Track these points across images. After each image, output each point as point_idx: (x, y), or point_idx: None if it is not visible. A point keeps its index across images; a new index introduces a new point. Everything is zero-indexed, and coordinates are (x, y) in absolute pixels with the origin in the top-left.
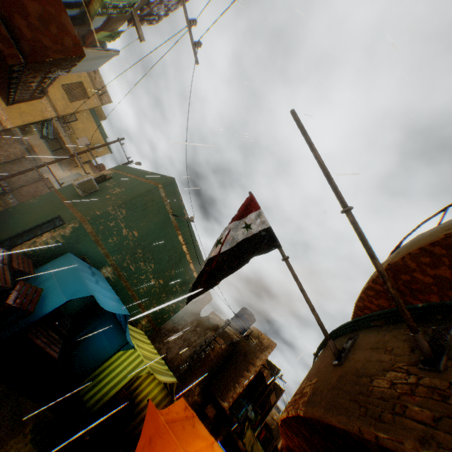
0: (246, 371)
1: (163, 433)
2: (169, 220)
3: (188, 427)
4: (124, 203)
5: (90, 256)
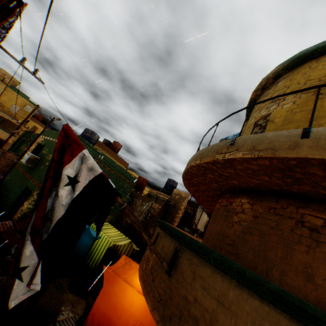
0: (177, 214)
1: (112, 275)
2: None
3: (126, 267)
4: None
5: None
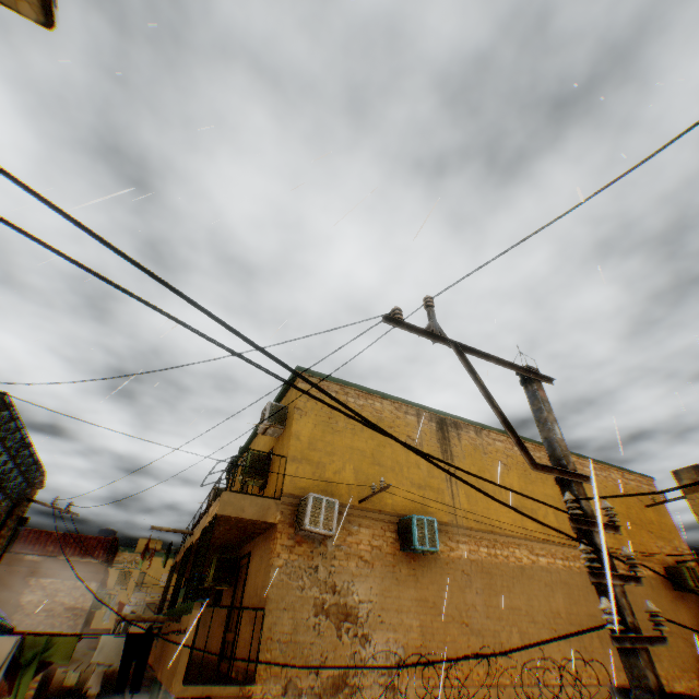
0: None
1: None
2: None
3: None
4: None
5: None
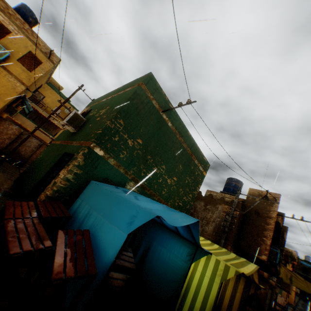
0: (265, 225)
1: None
2: (161, 119)
3: None
4: (118, 112)
5: (110, 178)
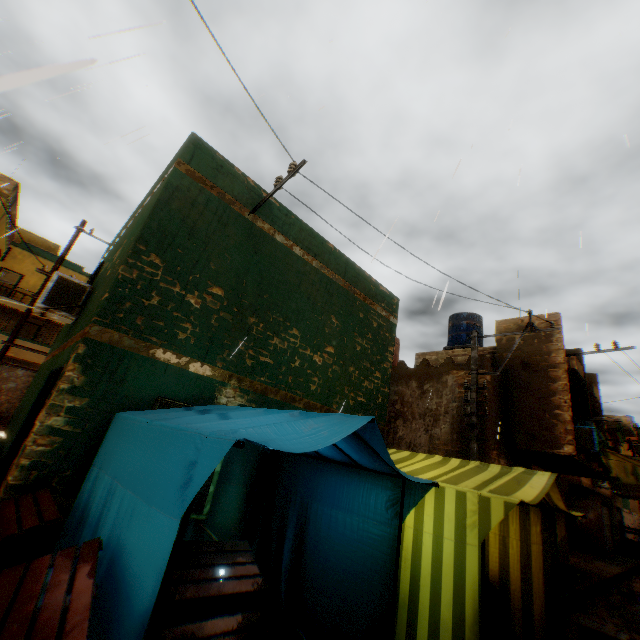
0: (551, 384)
1: None
2: (253, 229)
3: None
4: (139, 240)
5: (170, 394)
